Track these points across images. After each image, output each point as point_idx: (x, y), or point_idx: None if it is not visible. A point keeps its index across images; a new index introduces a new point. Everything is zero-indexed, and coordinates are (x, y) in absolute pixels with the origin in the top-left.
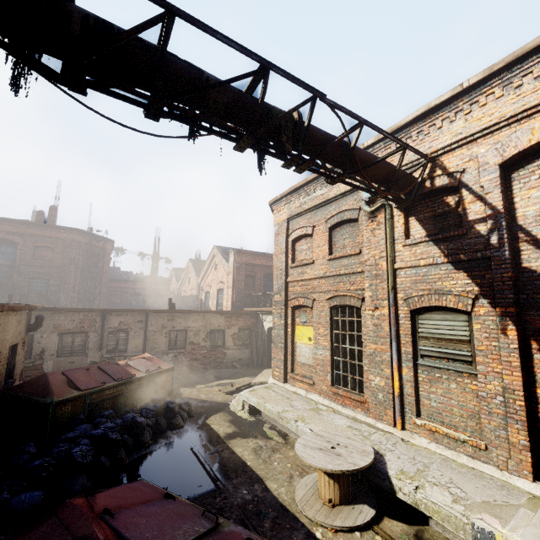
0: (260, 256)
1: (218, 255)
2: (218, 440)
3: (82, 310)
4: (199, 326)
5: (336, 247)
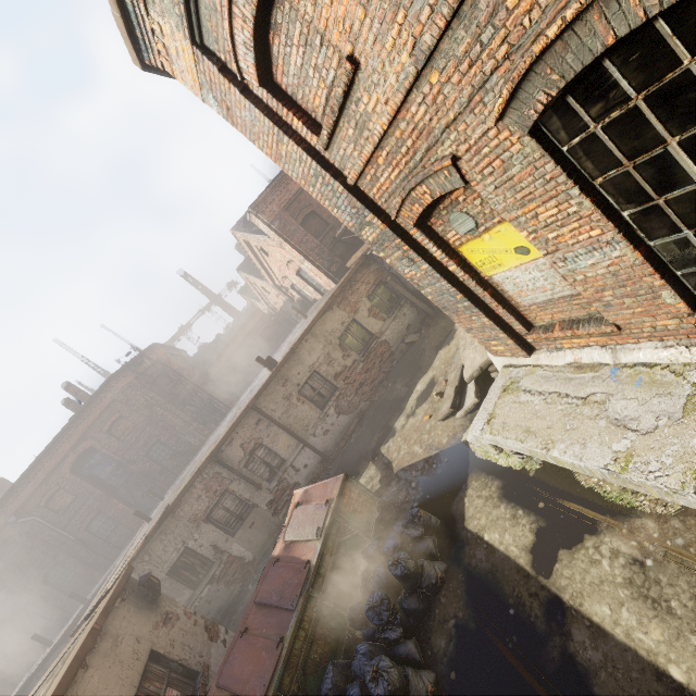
0: (288, 177)
1: (247, 237)
2: (531, 591)
3: (192, 483)
4: (322, 351)
5: None
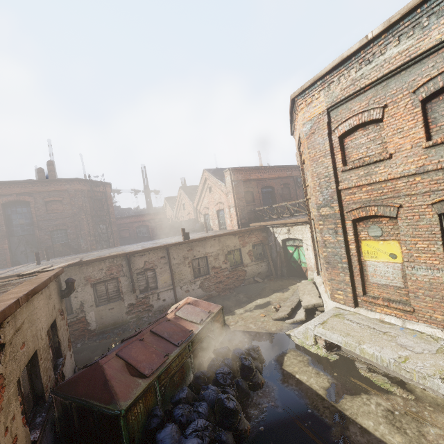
0: (254, 171)
1: (210, 177)
2: (324, 405)
3: (106, 258)
4: (217, 250)
5: (439, 126)
